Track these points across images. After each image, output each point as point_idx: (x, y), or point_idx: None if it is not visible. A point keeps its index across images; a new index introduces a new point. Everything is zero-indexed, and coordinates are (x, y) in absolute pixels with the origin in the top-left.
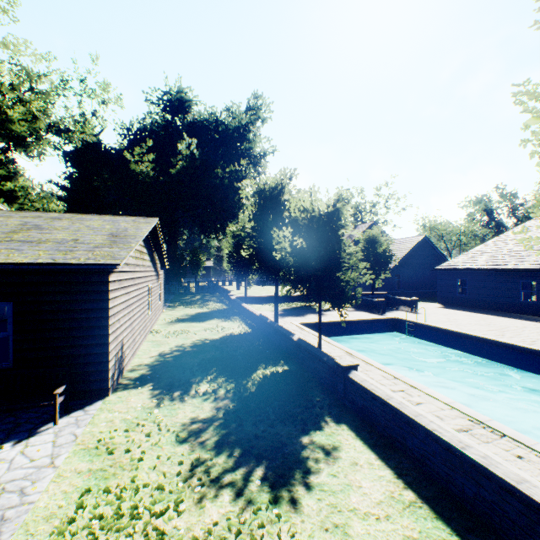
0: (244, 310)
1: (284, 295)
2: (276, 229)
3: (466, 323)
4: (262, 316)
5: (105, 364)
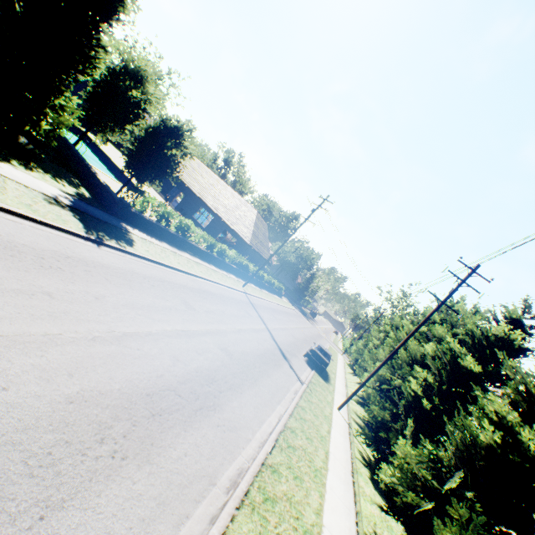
0: None
1: None
2: None
3: (118, 160)
4: None
5: None
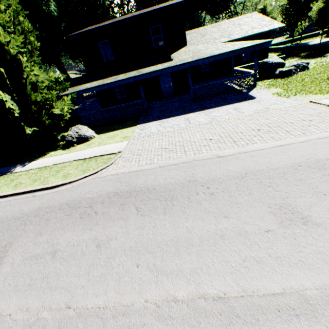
0: (269, 50)
1: (280, 42)
2: (299, 1)
3: None
4: (288, 46)
5: (267, 56)
